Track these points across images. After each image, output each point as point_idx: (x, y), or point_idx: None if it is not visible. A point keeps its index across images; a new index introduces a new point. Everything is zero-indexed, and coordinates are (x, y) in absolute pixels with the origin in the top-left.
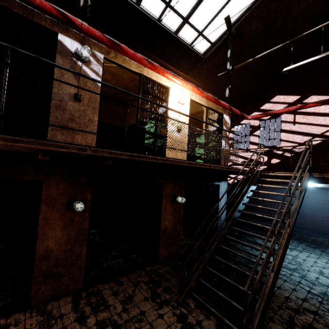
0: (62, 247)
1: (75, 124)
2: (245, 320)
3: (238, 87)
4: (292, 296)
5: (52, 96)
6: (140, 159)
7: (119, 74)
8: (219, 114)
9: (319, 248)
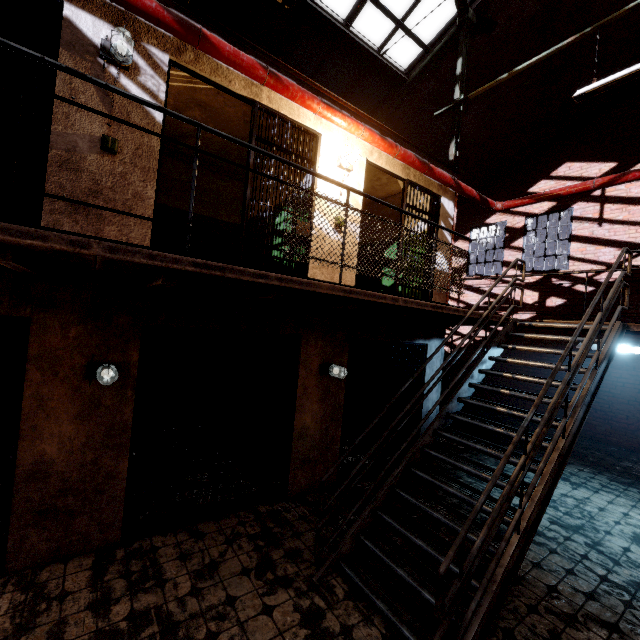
0: (75, 456)
1: (103, 203)
2: (438, 636)
3: (482, 144)
4: (563, 585)
5: (51, 140)
6: (225, 274)
7: (217, 107)
8: (432, 196)
9: (638, 485)
